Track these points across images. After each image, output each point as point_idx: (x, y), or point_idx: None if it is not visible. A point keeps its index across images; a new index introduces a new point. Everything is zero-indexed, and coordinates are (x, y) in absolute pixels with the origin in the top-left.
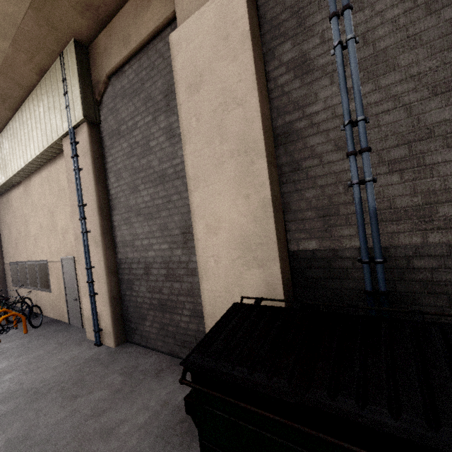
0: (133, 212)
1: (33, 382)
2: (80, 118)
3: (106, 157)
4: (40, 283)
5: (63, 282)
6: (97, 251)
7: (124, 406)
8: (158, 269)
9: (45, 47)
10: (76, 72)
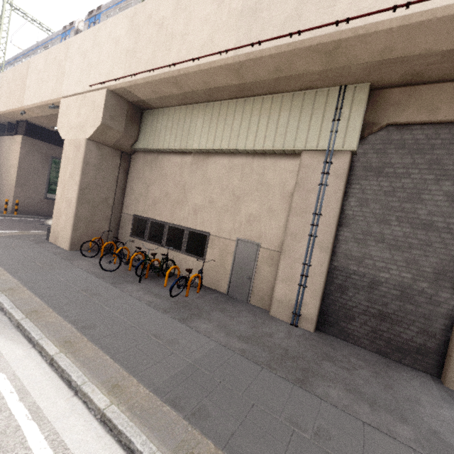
0: (372, 237)
1: (288, 346)
2: (351, 148)
3: (351, 183)
4: (187, 248)
5: (232, 258)
6: (321, 255)
7: (400, 386)
8: (389, 289)
9: (340, 79)
10: (363, 111)
